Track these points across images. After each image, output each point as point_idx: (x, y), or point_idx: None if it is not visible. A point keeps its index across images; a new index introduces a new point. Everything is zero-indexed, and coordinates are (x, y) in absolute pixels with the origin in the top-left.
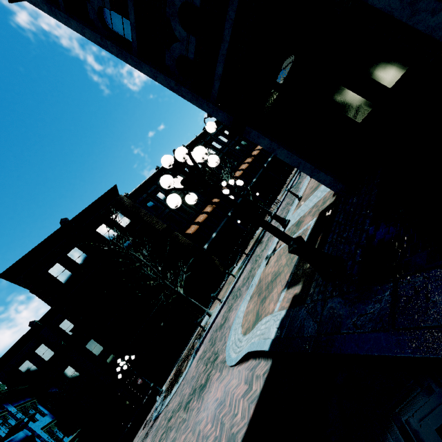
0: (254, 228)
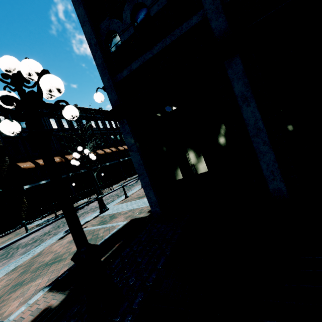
0: (82, 196)
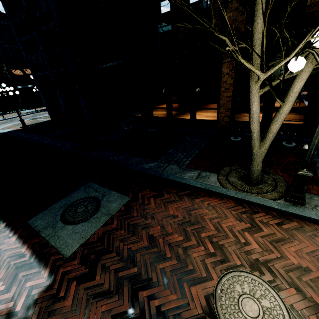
0: None
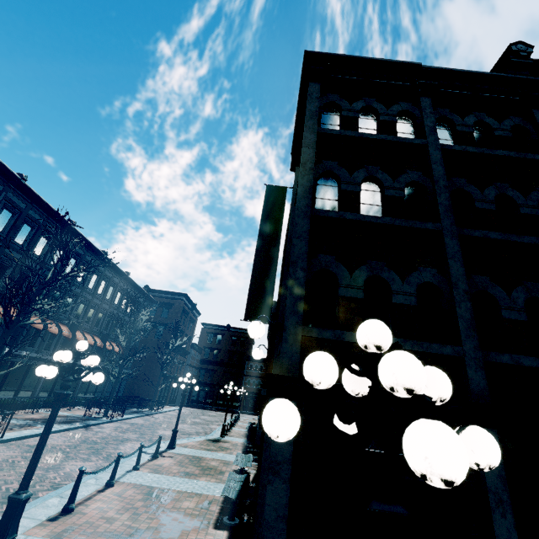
0: None
